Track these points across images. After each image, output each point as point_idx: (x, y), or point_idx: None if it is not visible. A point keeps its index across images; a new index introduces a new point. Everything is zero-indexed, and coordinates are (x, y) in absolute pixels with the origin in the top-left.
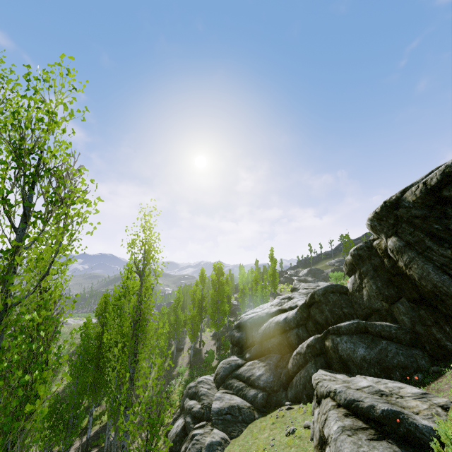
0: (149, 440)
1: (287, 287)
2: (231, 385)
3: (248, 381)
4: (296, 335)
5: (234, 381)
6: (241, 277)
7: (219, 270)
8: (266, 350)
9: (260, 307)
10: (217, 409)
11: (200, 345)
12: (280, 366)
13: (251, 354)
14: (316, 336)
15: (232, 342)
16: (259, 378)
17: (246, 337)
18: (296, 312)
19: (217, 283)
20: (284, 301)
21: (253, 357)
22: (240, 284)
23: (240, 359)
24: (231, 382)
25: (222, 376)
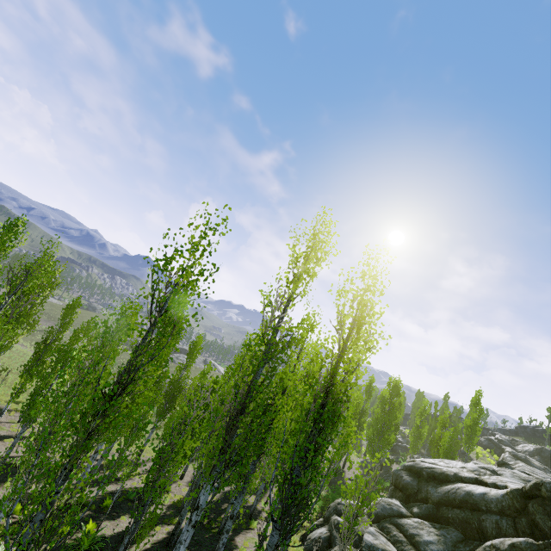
0: (359, 507)
1: (489, 456)
2: (388, 530)
3: (411, 539)
4: (495, 524)
5: (393, 528)
6: (420, 409)
7: (396, 389)
8: (443, 518)
9: (444, 461)
10: (369, 543)
11: (343, 465)
12: (460, 548)
13: (421, 511)
14: (530, 540)
15: (396, 483)
16: (427, 544)
17: (418, 488)
18: (503, 494)
19: (388, 403)
20: (484, 472)
21: (423, 516)
22: (417, 418)
23: (404, 509)
24: (388, 526)
25: (378, 513)
